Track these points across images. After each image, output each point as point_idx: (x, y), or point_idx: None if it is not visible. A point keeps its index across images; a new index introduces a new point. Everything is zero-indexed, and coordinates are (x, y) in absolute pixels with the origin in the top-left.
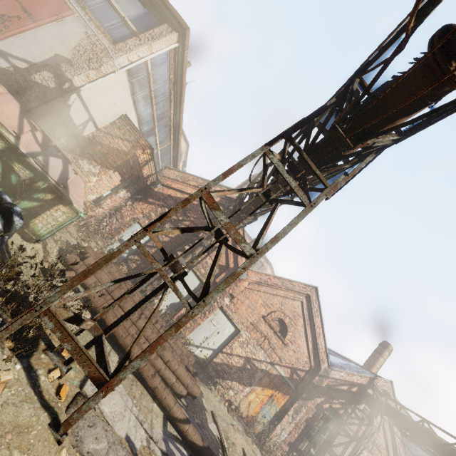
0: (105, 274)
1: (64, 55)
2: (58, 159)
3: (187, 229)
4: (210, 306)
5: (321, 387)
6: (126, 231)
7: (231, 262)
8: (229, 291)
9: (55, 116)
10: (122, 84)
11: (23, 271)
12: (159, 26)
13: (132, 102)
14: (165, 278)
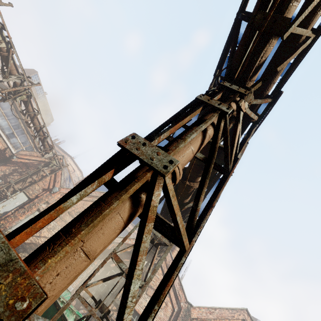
0: None
1: None
2: None
3: None
4: (29, 208)
5: (107, 249)
6: None
7: (51, 186)
8: (45, 199)
9: None
10: None
11: None
12: None
13: None
14: None
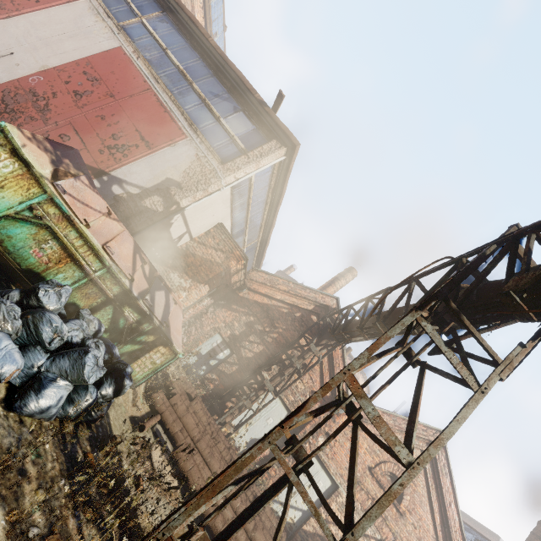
0: (191, 417)
1: (174, 179)
2: (161, 292)
3: (319, 412)
4: None
5: None
6: (205, 343)
7: None
8: (325, 429)
9: (156, 234)
10: (225, 198)
11: (117, 429)
12: (268, 143)
13: (230, 211)
14: (304, 497)
